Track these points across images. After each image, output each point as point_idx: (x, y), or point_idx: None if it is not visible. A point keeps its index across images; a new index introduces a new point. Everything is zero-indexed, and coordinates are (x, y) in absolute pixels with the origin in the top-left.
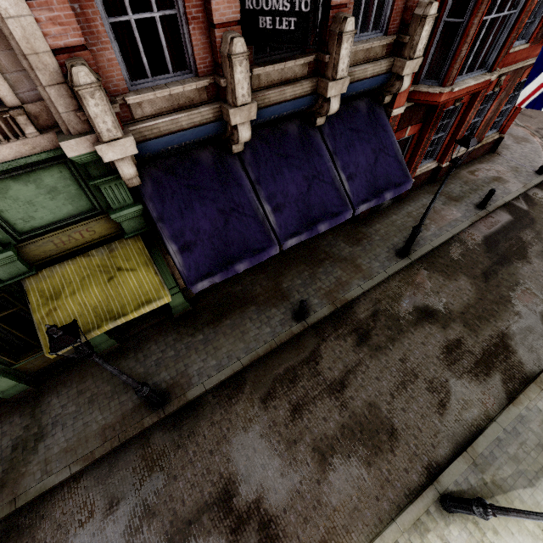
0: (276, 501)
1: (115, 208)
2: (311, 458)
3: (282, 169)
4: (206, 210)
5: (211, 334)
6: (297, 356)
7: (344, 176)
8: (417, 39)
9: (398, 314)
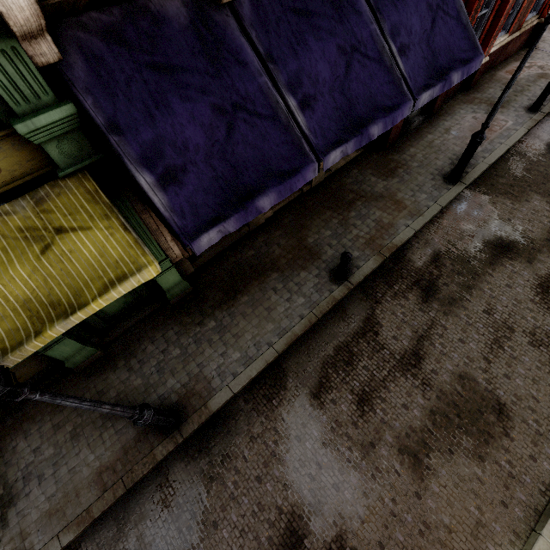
0: (365, 534)
1: (21, 112)
2: (400, 463)
3: (305, 35)
4: (193, 108)
5: (226, 318)
6: (347, 329)
7: (395, 49)
8: None
9: (466, 254)
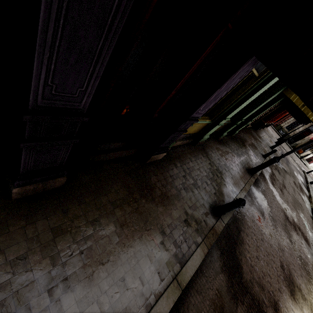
0: (296, 221)
1: None
2: (293, 208)
3: None
4: None
5: (246, 151)
6: (270, 171)
7: None
8: None
9: (280, 168)
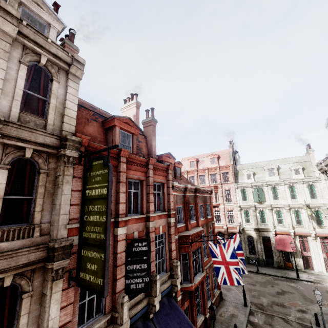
0: None
1: None
2: None
3: None
4: None
5: None
6: None
7: None
8: (177, 272)
9: None
